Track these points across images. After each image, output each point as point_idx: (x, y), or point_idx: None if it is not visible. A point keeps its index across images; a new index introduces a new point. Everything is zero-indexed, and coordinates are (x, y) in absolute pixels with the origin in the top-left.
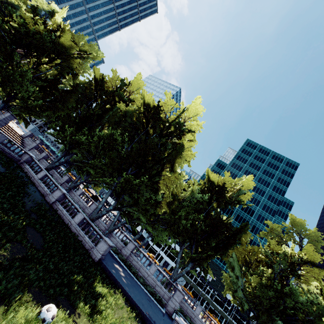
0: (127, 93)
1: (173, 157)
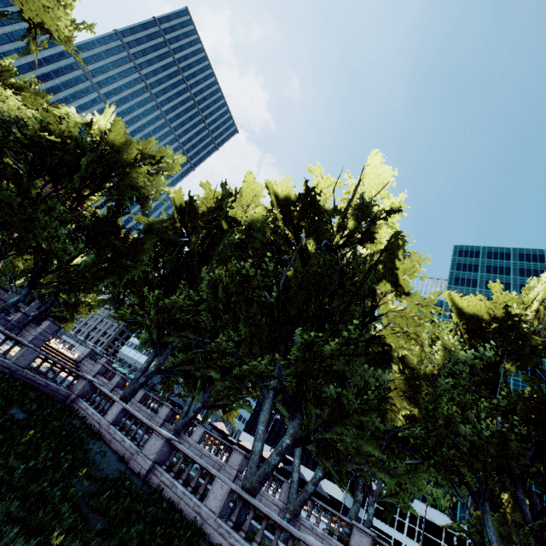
0: None
1: (389, 266)
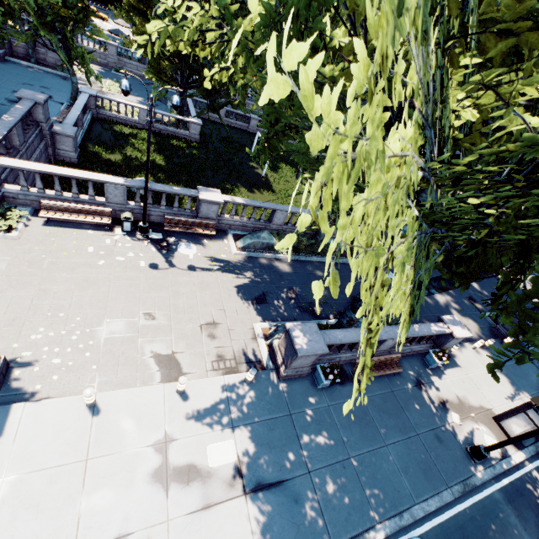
0: None
1: None
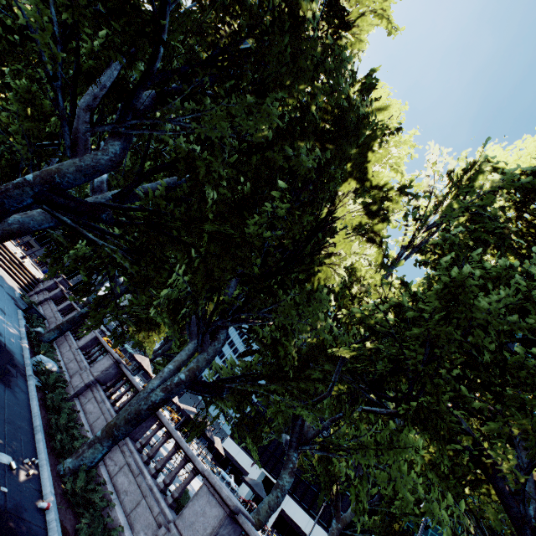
0: None
1: None
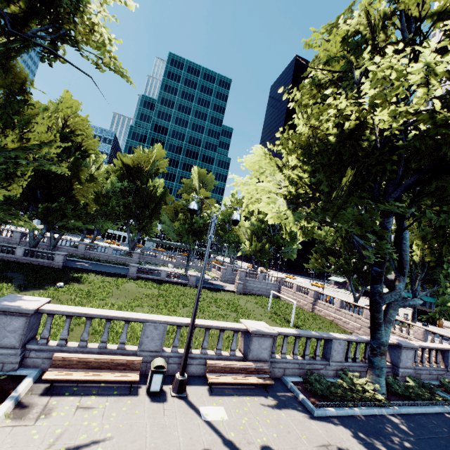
0: None
1: (76, 171)
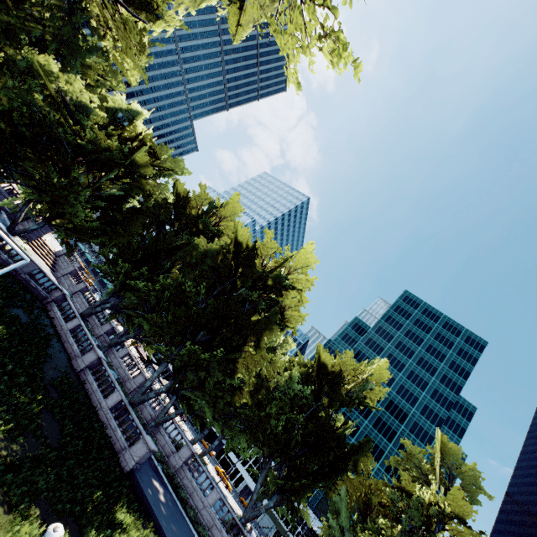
0: (217, 218)
1: (263, 327)
